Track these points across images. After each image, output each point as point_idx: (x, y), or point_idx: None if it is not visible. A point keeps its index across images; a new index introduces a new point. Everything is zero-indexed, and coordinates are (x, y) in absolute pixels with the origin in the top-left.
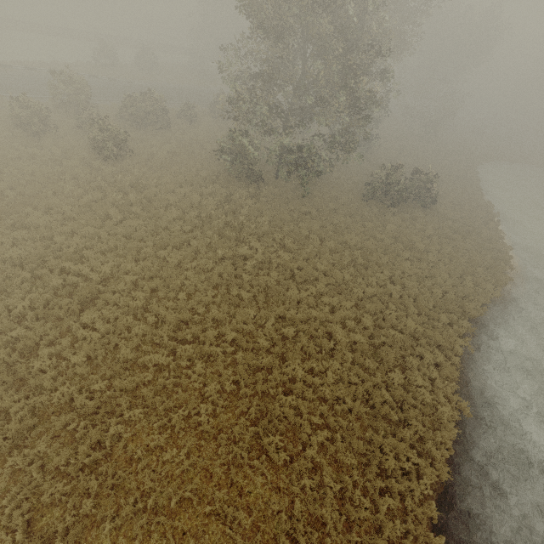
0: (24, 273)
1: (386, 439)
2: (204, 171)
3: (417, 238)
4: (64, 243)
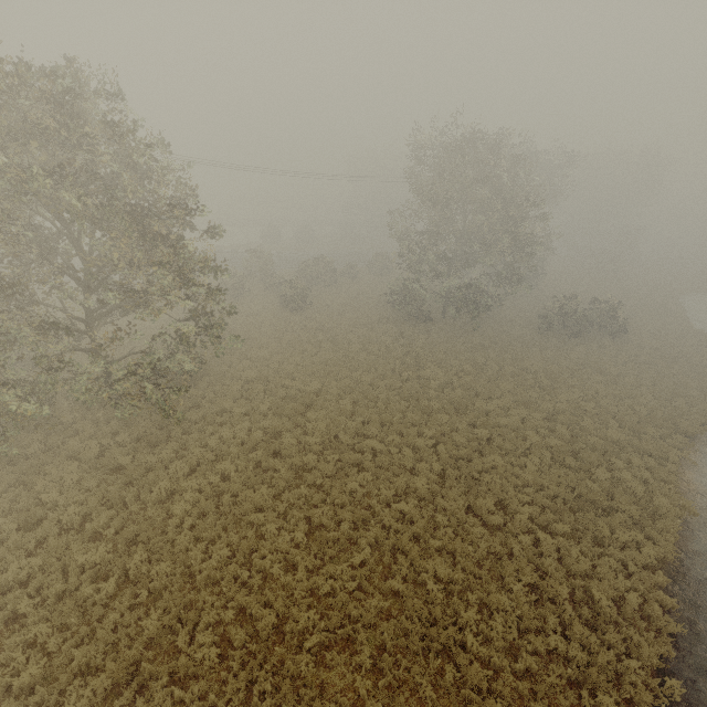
0: (260, 385)
1: (598, 519)
2: (374, 315)
3: (609, 364)
4: (278, 369)
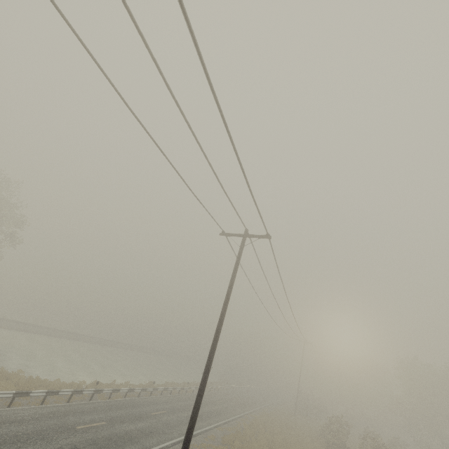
0: None
1: None
2: None
3: None
4: None
